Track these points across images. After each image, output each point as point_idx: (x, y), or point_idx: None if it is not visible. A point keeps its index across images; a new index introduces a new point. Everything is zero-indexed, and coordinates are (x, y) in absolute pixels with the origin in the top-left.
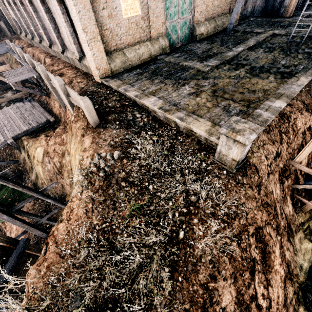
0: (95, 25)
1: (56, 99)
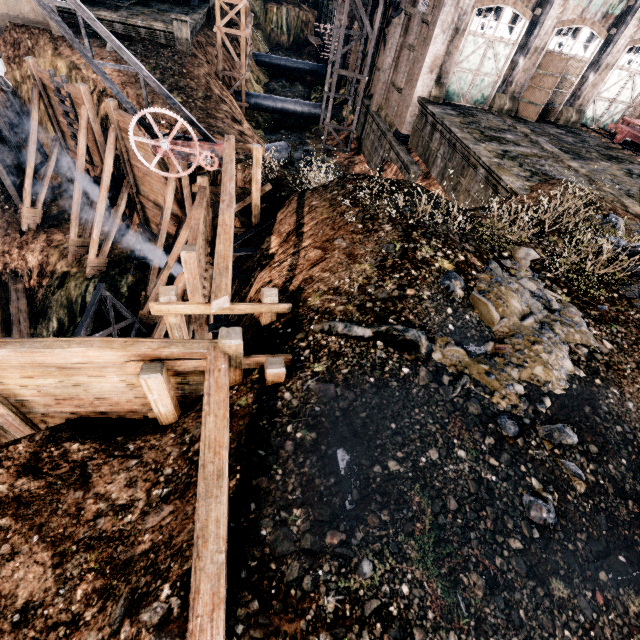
0: None
1: None
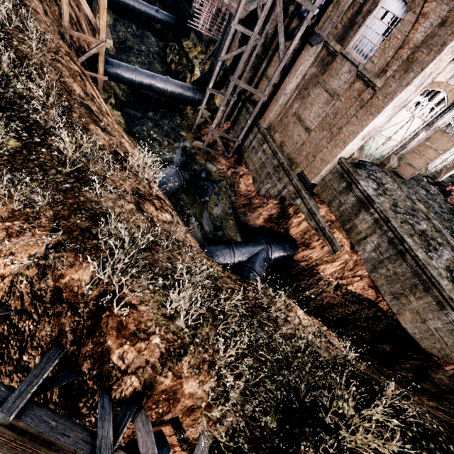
0: None
1: None
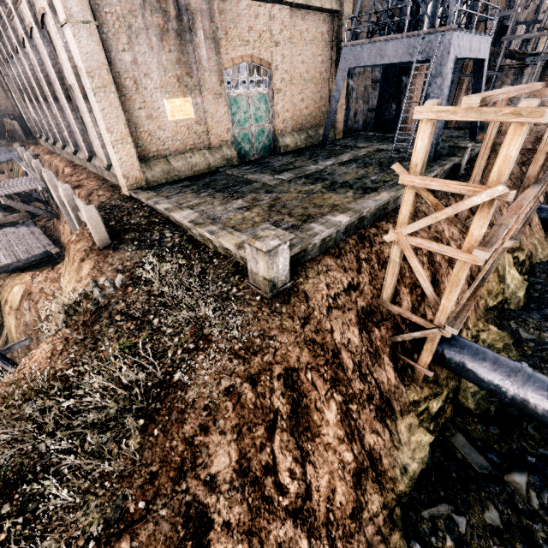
0: (125, 125)
1: (67, 221)
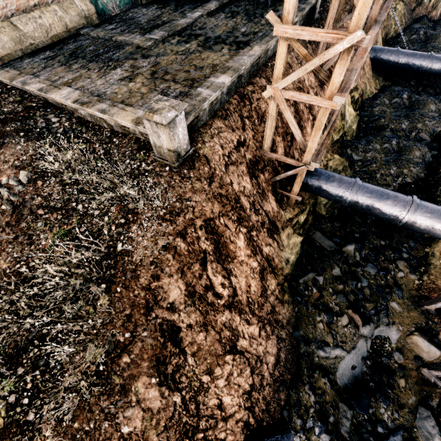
0: None
1: None
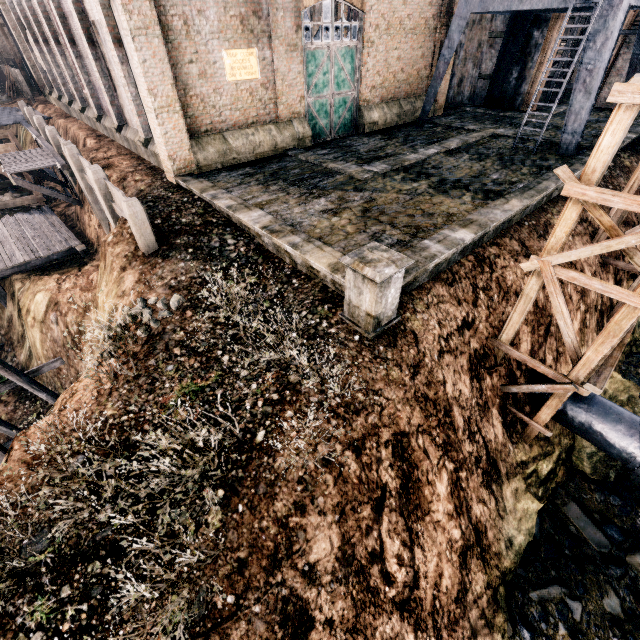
0: (173, 85)
1: (94, 211)
